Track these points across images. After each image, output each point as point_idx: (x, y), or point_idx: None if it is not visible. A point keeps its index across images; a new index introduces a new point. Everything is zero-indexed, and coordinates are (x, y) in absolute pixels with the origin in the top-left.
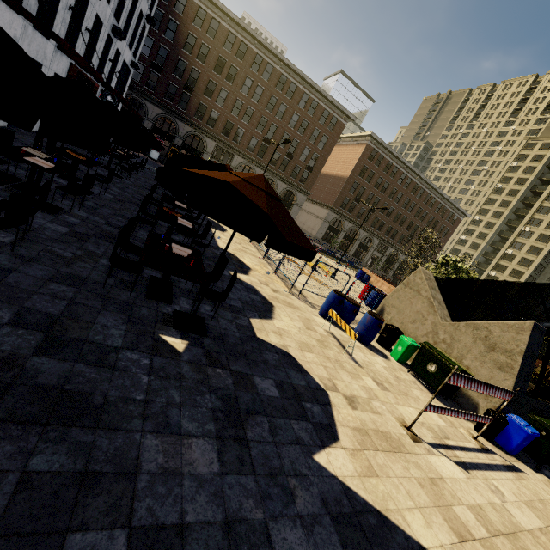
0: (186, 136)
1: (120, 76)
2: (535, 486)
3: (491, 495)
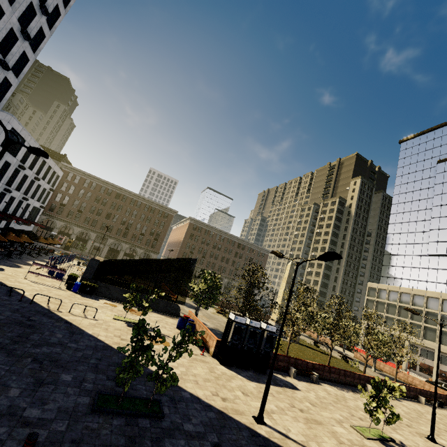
0: (79, 233)
1: (34, 212)
2: (63, 291)
3: (32, 283)
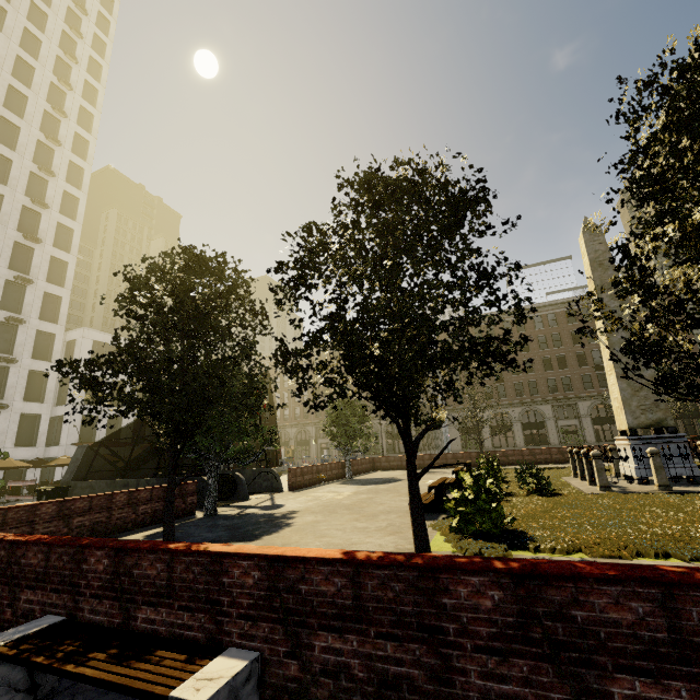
0: (295, 435)
1: None
2: None
3: None
